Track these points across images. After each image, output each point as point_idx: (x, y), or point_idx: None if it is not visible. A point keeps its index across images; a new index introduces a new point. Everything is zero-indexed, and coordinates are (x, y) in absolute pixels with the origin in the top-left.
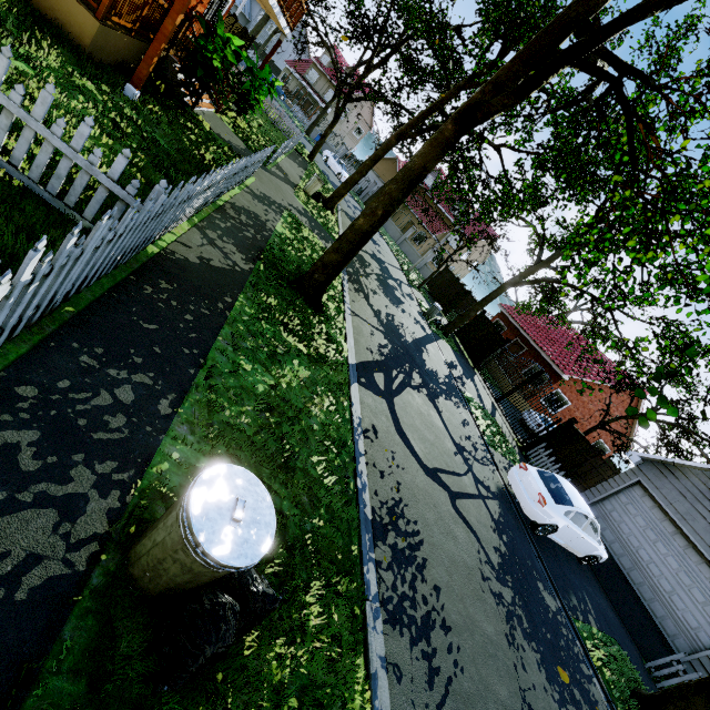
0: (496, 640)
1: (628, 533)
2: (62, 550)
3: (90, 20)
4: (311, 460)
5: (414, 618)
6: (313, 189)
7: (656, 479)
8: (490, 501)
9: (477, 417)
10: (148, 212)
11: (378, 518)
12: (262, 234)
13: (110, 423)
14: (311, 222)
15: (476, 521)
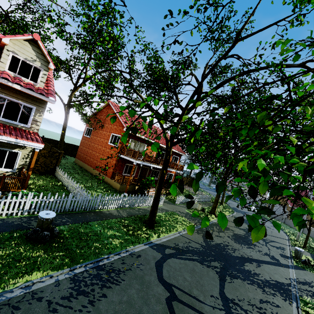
0: None
1: None
2: (36, 226)
3: (119, 185)
4: (93, 244)
5: (81, 287)
6: (199, 207)
7: None
8: None
9: None
10: (86, 197)
11: (103, 266)
12: (145, 213)
13: (57, 221)
14: (187, 215)
15: None
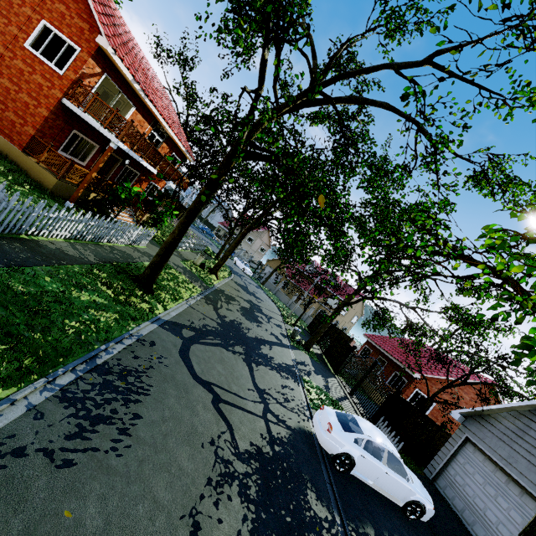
0: (189, 472)
1: (472, 495)
2: None
3: (54, 179)
4: (64, 322)
5: (90, 410)
6: (198, 261)
7: (478, 431)
8: (277, 426)
9: (311, 393)
10: (4, 201)
11: (108, 367)
12: (126, 259)
13: None
14: (186, 271)
15: (239, 422)
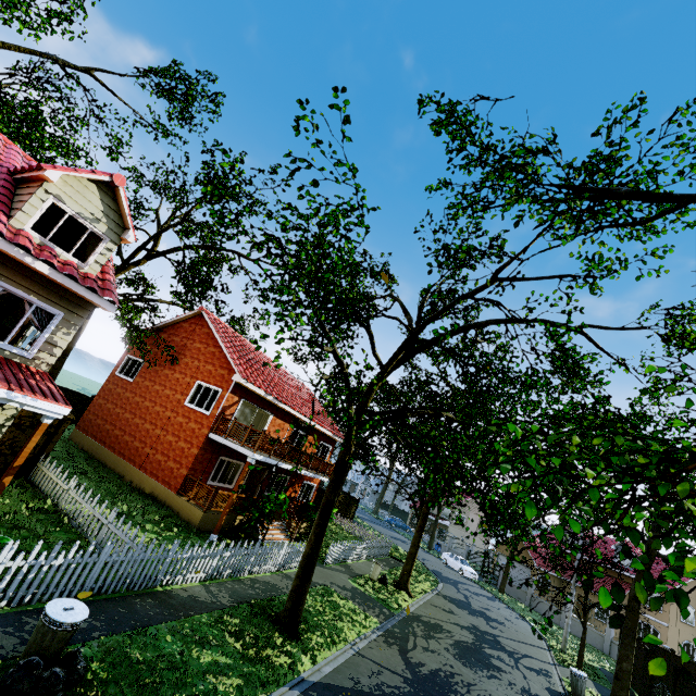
0: None
1: None
2: (10, 650)
3: (201, 513)
4: None
5: None
6: (375, 572)
7: None
8: None
9: None
10: (142, 552)
11: None
12: (269, 593)
13: None
14: (355, 594)
15: None
